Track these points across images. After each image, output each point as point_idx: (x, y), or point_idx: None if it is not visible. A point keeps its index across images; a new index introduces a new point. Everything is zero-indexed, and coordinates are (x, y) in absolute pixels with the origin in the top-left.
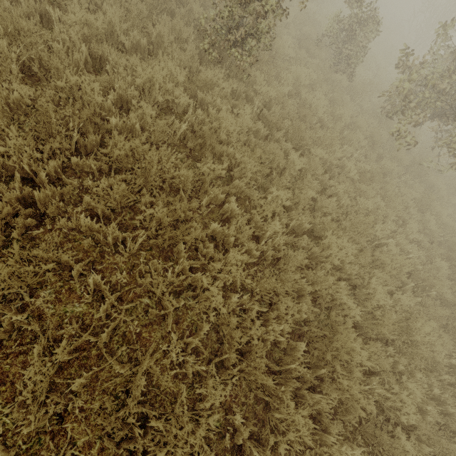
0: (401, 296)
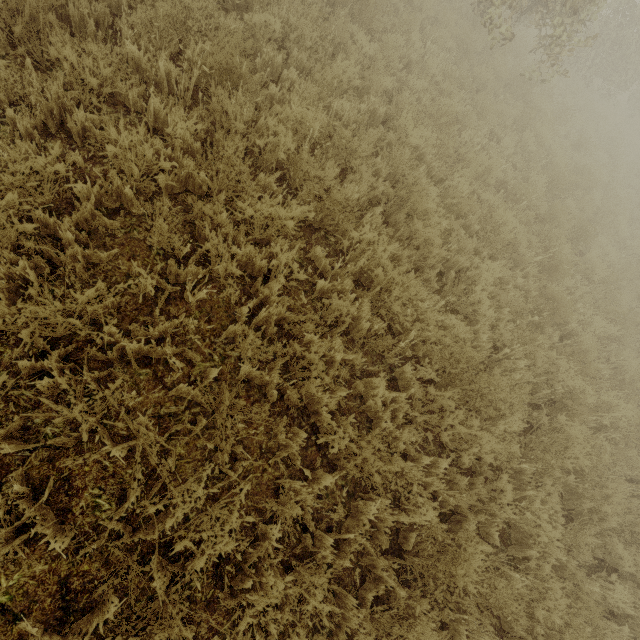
0: (488, 197)
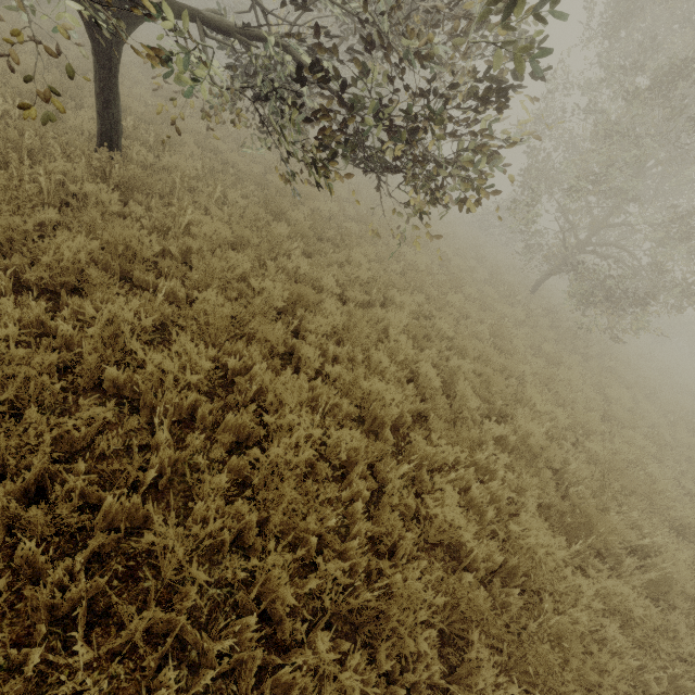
0: None
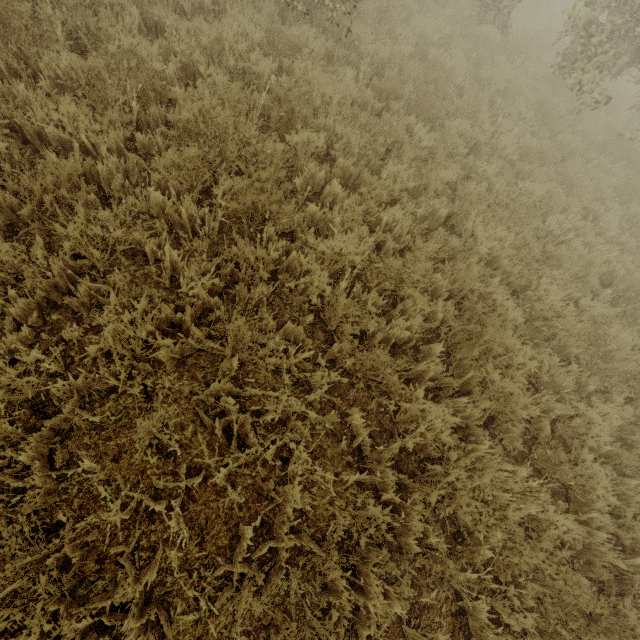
0: (589, 302)
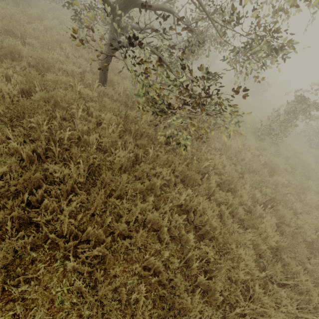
0: None
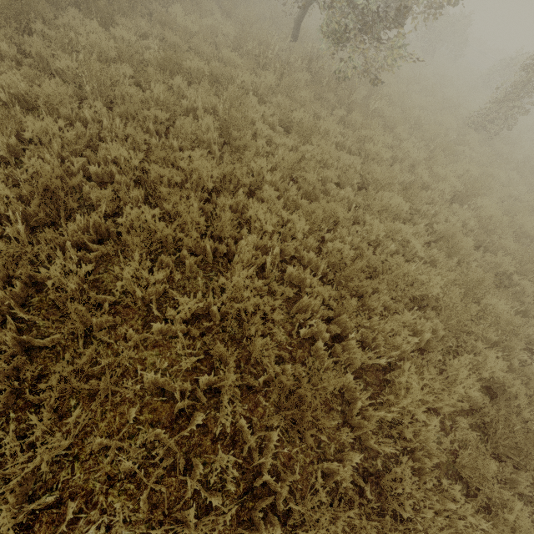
0: None
